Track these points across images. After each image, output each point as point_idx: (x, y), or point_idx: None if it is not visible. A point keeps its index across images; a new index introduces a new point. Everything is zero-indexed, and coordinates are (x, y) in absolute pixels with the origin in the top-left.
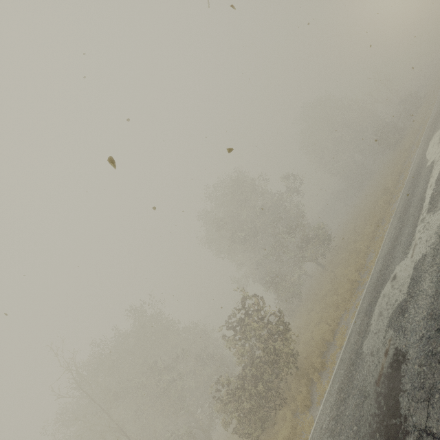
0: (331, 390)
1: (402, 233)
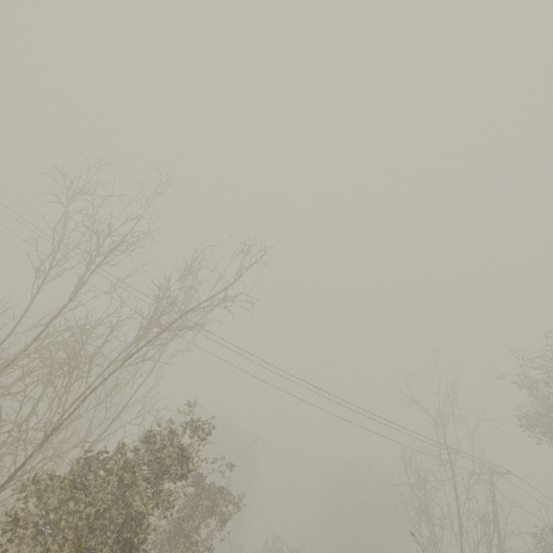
0: None
1: None
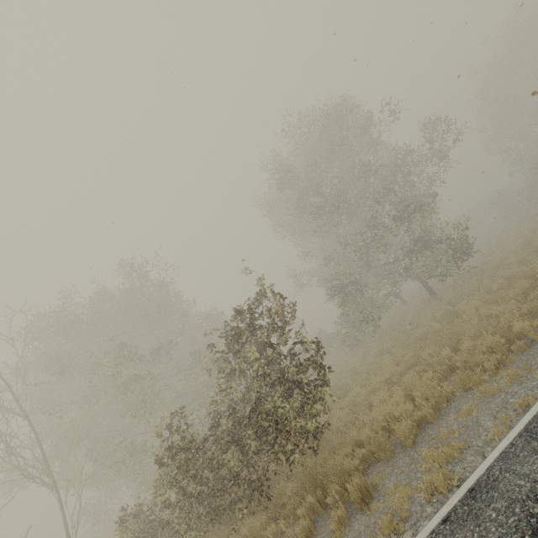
0: None
1: None
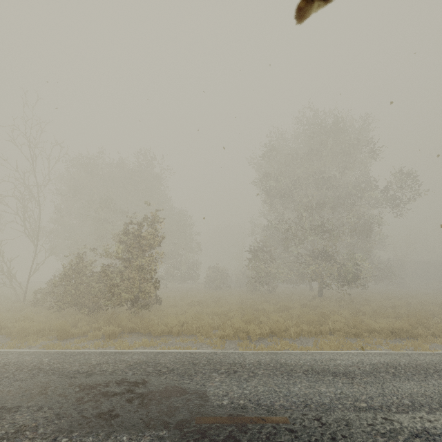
0: (35, 354)
1: (323, 380)
